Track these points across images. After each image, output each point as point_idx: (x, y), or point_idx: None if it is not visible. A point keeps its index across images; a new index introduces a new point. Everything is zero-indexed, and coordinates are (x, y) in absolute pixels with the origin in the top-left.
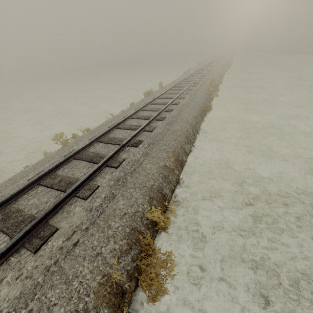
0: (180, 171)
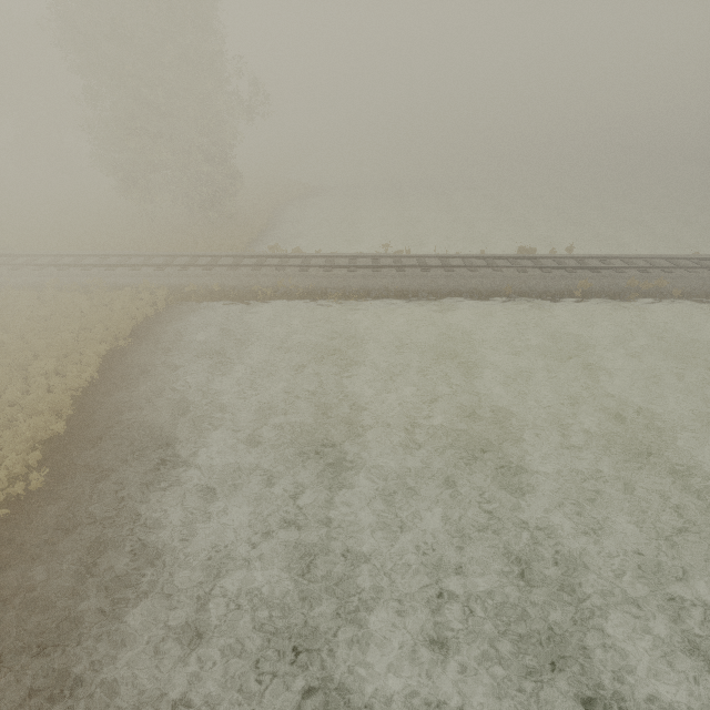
0: (395, 296)
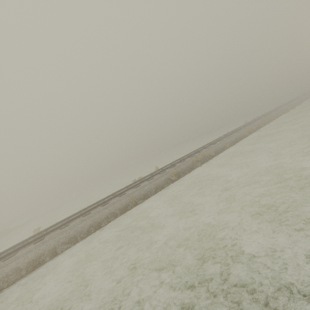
0: (28, 271)
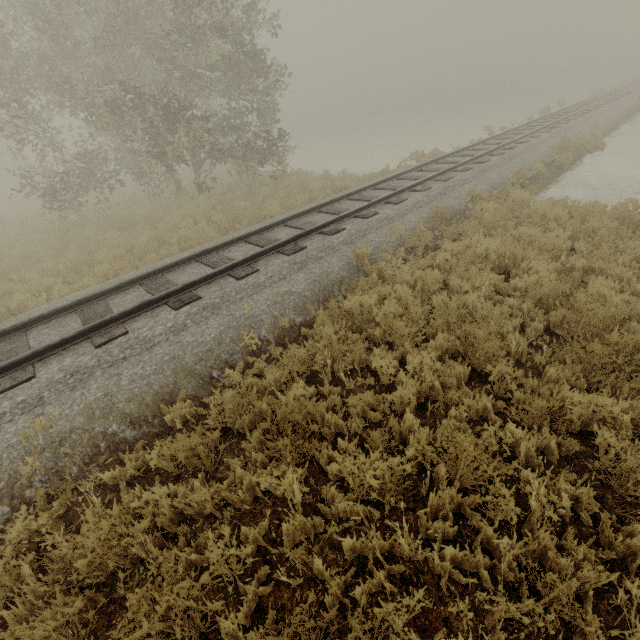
0: (603, 136)
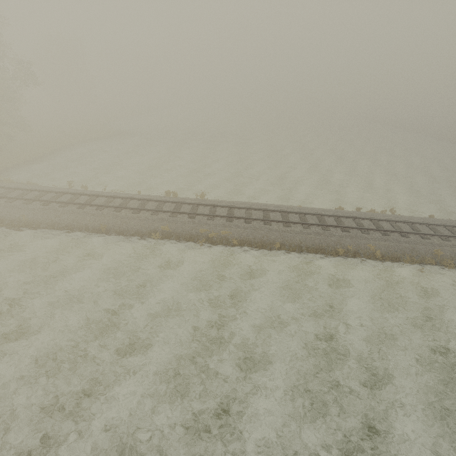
0: (23, 225)
